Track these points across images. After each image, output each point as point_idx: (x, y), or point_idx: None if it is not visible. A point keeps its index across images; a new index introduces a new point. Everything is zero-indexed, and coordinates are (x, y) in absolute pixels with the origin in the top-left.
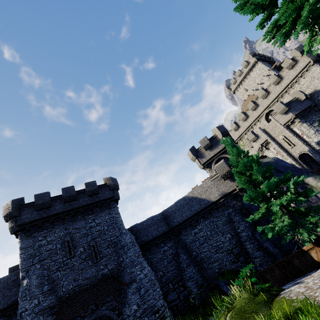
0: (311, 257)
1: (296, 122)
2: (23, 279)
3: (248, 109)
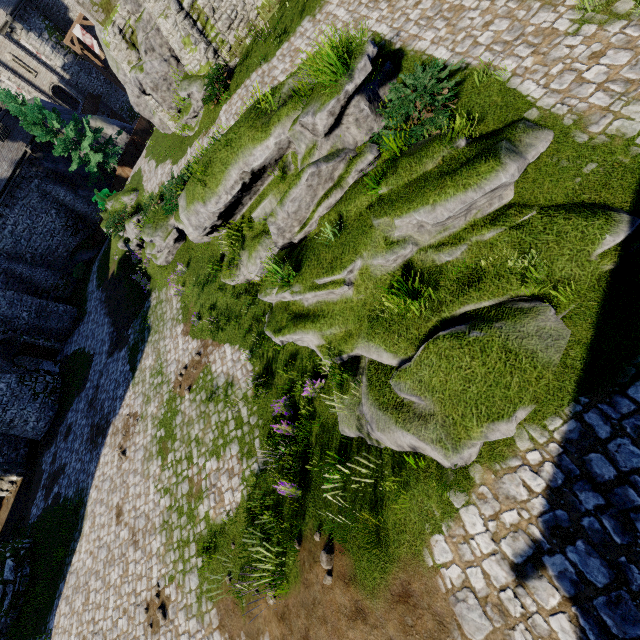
0: (123, 178)
1: (18, 28)
2: None
3: None
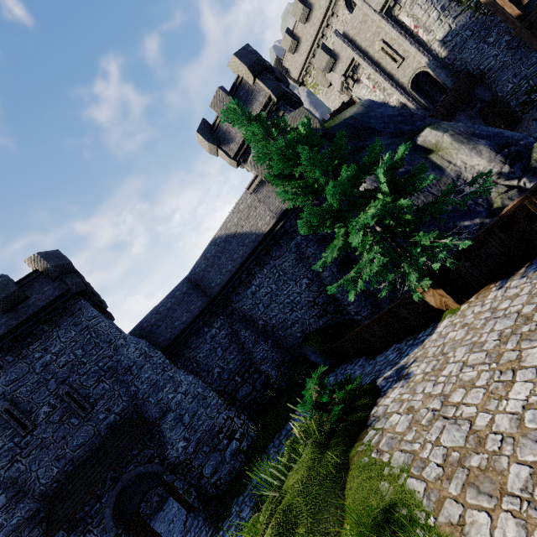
0: (426, 302)
1: None
2: None
3: None
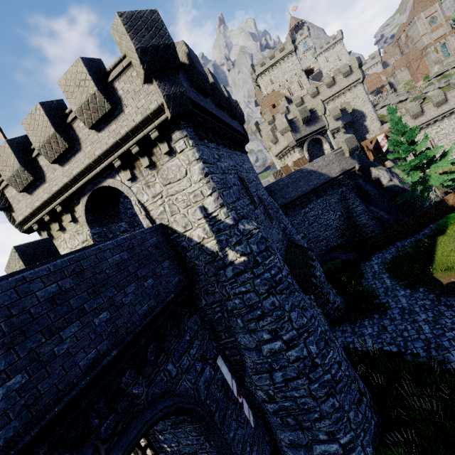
0: (446, 204)
1: (341, 132)
2: (237, 223)
3: (292, 103)
